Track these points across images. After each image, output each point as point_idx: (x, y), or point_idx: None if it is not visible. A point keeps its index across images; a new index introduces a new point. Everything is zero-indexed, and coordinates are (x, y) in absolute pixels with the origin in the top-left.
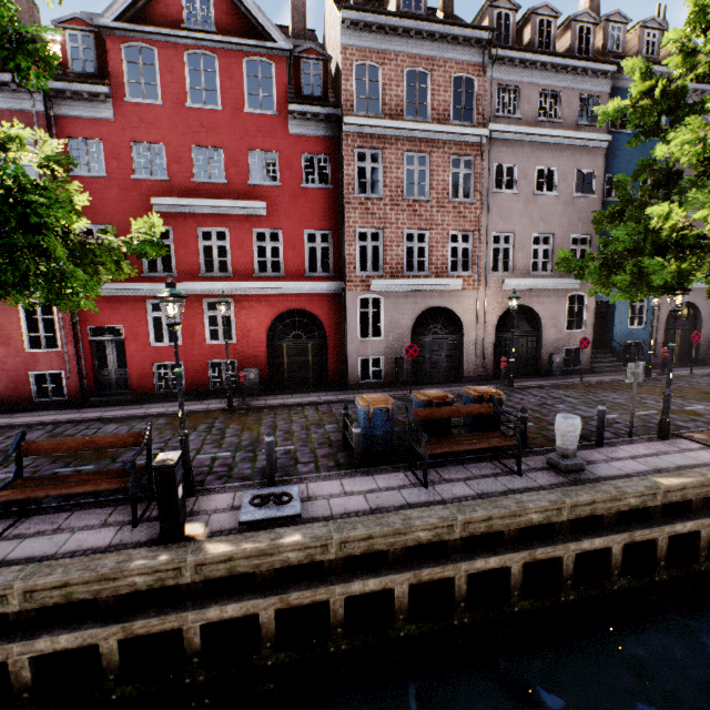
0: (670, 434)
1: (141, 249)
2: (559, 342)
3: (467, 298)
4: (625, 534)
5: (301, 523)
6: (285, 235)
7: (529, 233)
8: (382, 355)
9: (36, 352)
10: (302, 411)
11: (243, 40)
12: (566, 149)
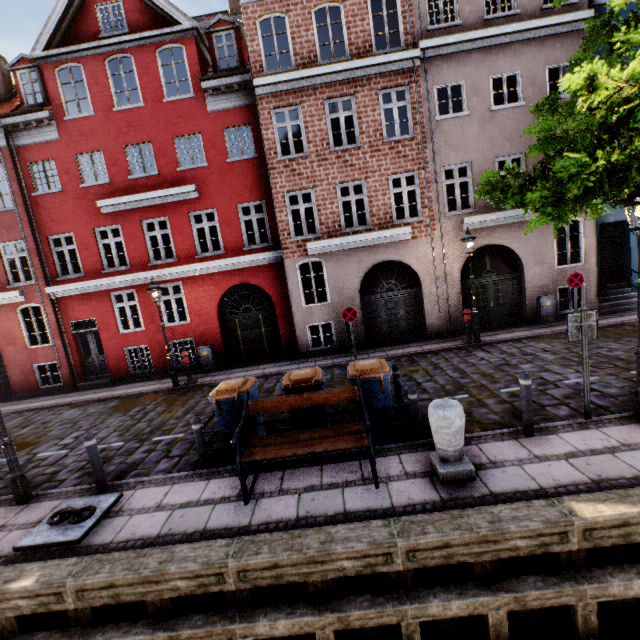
0: None
1: None
2: (549, 281)
3: (420, 247)
4: (506, 596)
5: (70, 552)
6: (219, 213)
7: (491, 158)
8: (330, 320)
9: (35, 348)
10: None
11: (151, 32)
12: (529, 44)
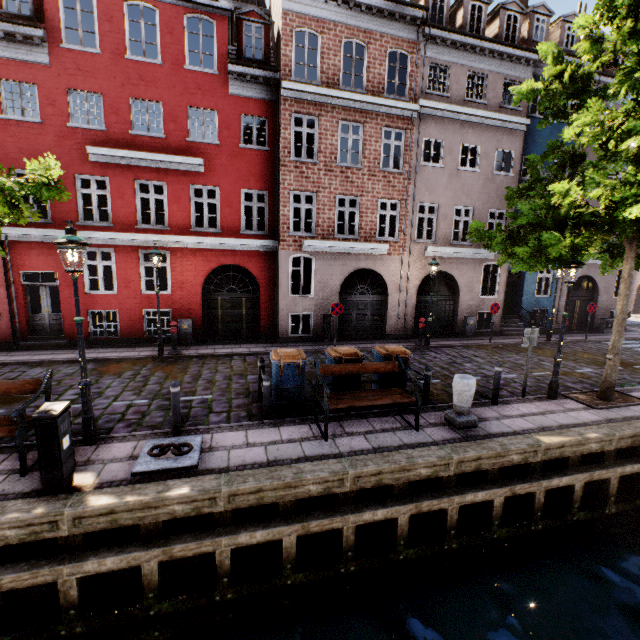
0: (559, 394)
1: (38, 191)
2: (474, 306)
3: (393, 263)
4: (506, 488)
5: (195, 474)
6: (222, 193)
7: (452, 205)
8: (311, 311)
9: None
10: (229, 361)
11: None
12: (489, 129)
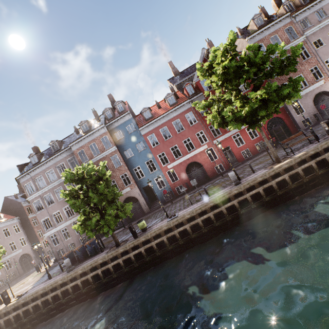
0: None
1: None
2: None
3: (327, 85)
4: None
5: None
6: None
7: None
8: (308, 117)
9: (213, 161)
10: (300, 138)
11: None
12: None
